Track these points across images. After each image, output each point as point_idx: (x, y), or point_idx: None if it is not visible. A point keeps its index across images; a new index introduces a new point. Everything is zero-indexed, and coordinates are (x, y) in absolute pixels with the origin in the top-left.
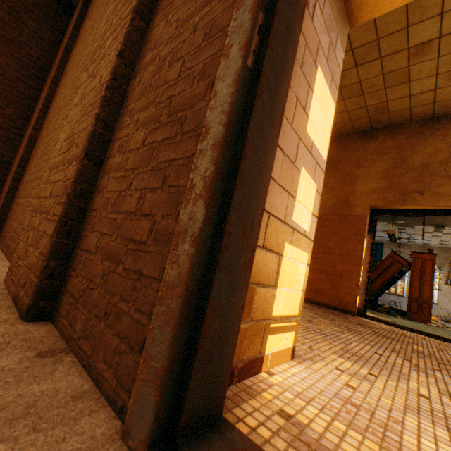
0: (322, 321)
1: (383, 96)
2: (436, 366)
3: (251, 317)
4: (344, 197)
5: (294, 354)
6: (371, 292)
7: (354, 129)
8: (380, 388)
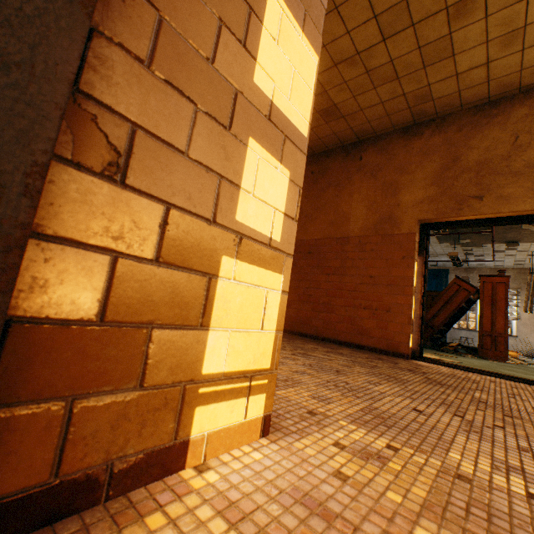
0: (356, 370)
1: (423, 78)
2: (500, 420)
3: (142, 381)
4: (386, 213)
5: (269, 427)
6: (434, 329)
7: (393, 126)
8: (395, 472)
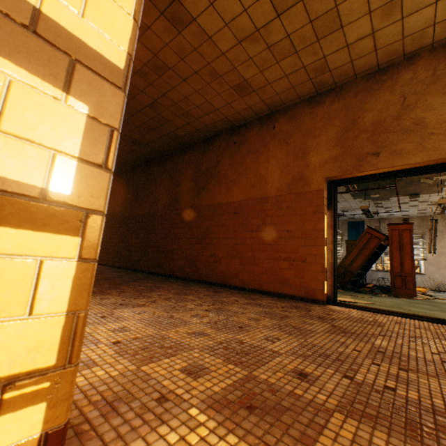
0: (263, 324)
1: (319, 50)
2: (393, 377)
3: None
4: (298, 173)
5: None
6: (352, 273)
7: (299, 97)
8: None
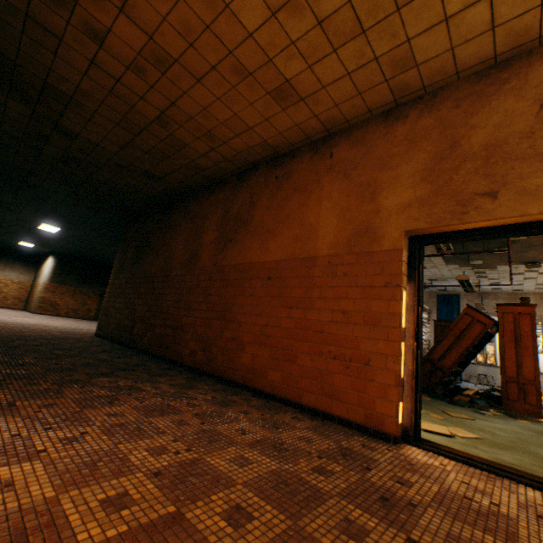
0: (248, 541)
1: (399, 28)
2: None
3: None
4: (363, 222)
5: None
6: (443, 372)
7: (369, 110)
8: None
